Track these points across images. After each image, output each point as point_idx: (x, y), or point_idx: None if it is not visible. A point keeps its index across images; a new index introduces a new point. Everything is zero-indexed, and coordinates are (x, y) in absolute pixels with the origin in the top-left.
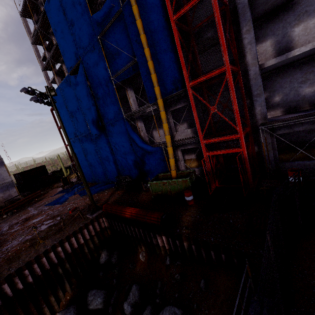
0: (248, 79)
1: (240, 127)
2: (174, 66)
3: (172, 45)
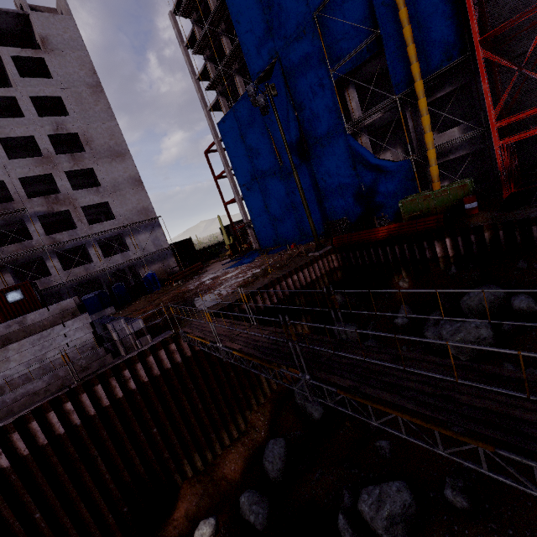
0: None
1: None
2: (448, 25)
3: None
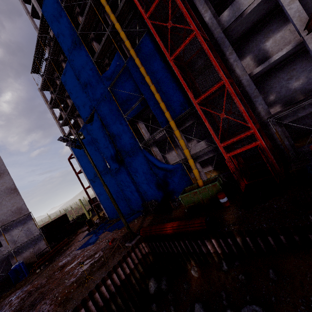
0: (242, 87)
1: (251, 123)
2: (178, 92)
3: (172, 78)
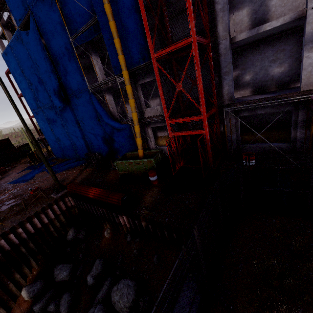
0: (218, 54)
1: (204, 108)
2: (139, 30)
3: (136, 2)
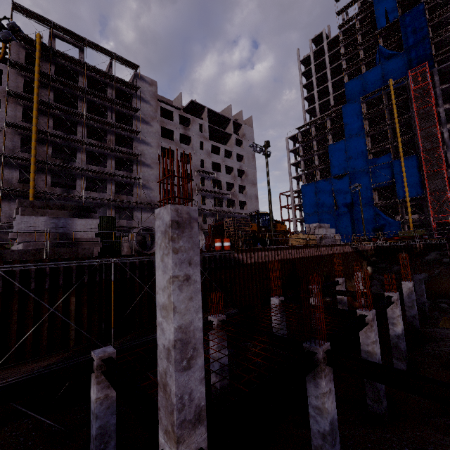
0: None
1: None
2: (418, 186)
3: (419, 179)
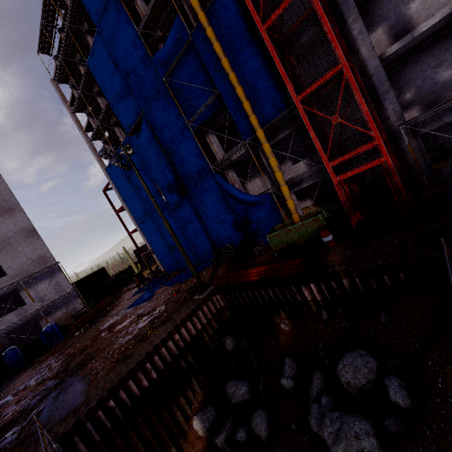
0: (368, 76)
1: (376, 130)
2: (270, 85)
3: (263, 60)
